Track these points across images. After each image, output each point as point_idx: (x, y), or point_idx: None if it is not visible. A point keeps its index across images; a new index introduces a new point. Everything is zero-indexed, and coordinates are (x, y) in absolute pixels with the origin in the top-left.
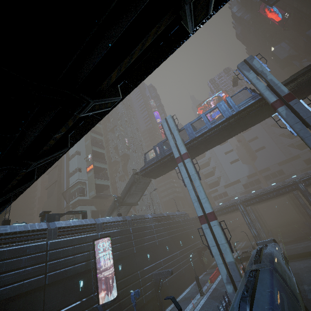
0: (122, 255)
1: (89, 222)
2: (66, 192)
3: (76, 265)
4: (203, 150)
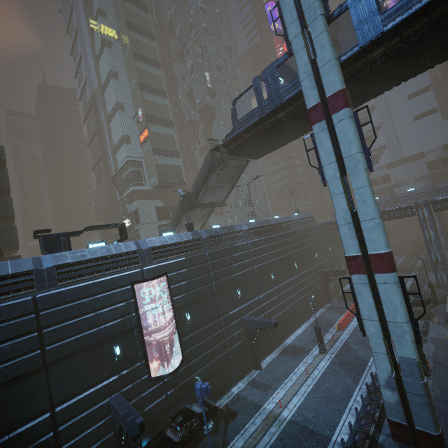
0: (191, 299)
1: (124, 249)
2: (117, 178)
3: (102, 326)
4: (388, 84)
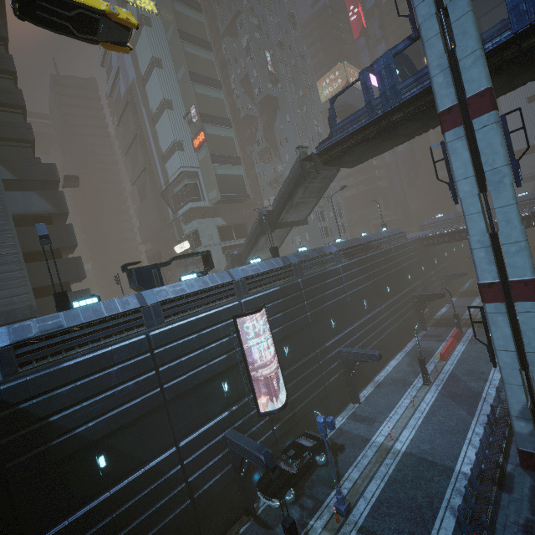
0: (289, 331)
1: (219, 280)
2: (167, 192)
3: (210, 363)
4: None
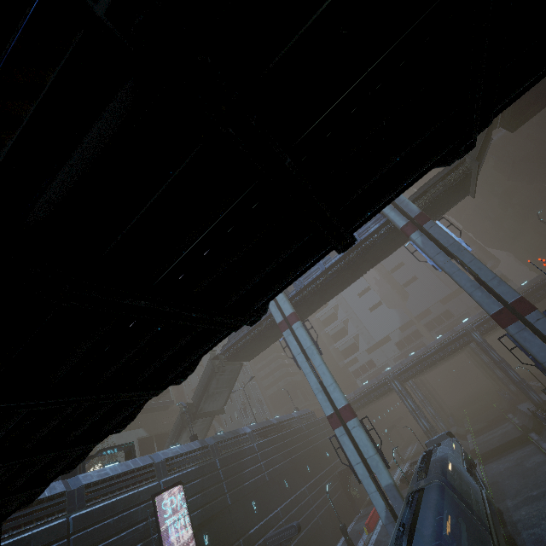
0: (208, 515)
1: (141, 463)
2: None
3: None
4: (319, 304)
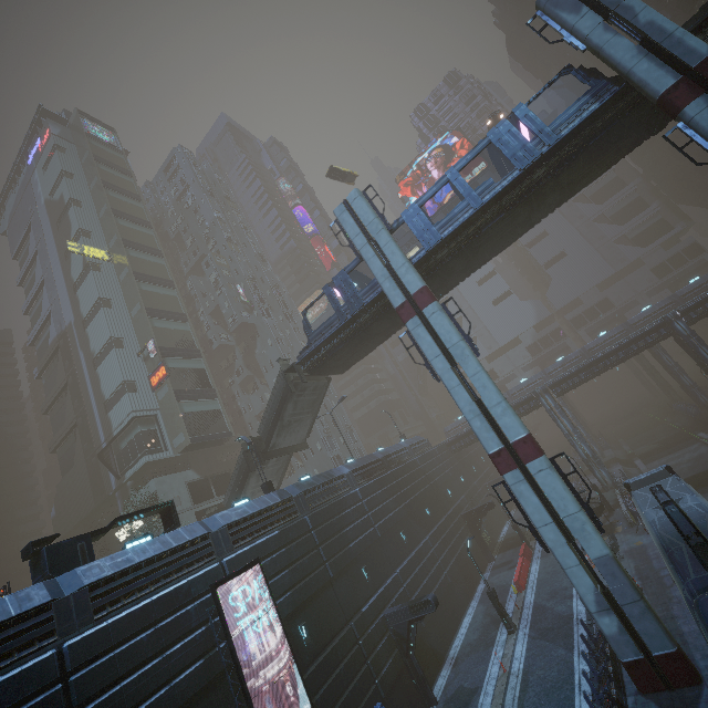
0: (302, 598)
1: (188, 536)
2: (110, 450)
3: (174, 681)
4: (460, 276)
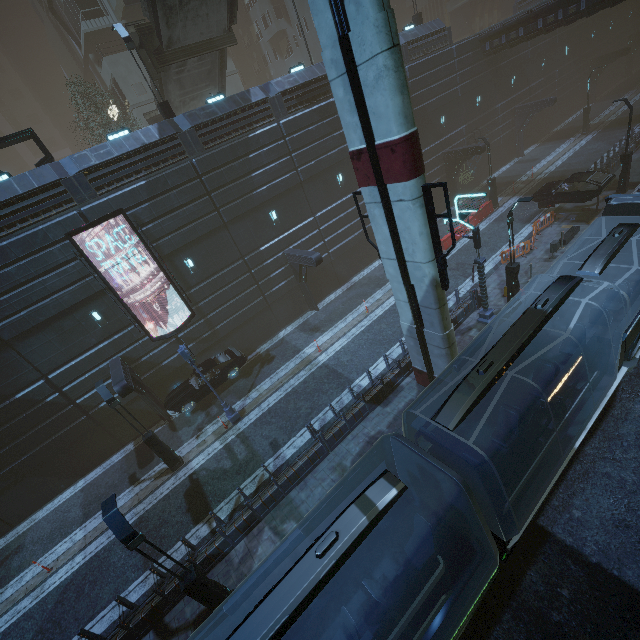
0: (186, 240)
1: (35, 182)
2: (56, 4)
3: (56, 295)
4: None
